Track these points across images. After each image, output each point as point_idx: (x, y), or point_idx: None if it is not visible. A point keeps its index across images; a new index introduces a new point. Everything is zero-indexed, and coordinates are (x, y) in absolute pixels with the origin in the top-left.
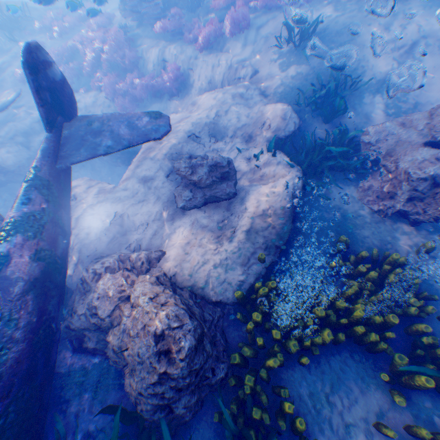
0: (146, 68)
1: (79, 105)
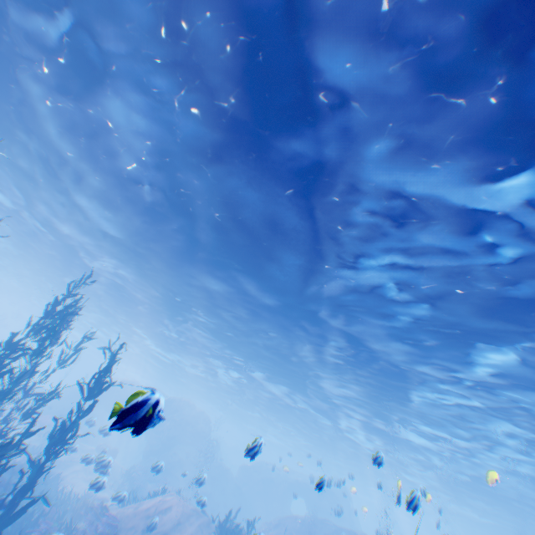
0: None
1: None
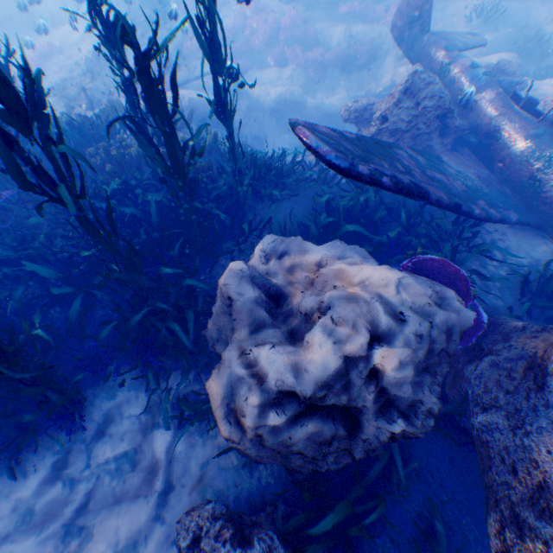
0: (327, 46)
1: (260, 78)
